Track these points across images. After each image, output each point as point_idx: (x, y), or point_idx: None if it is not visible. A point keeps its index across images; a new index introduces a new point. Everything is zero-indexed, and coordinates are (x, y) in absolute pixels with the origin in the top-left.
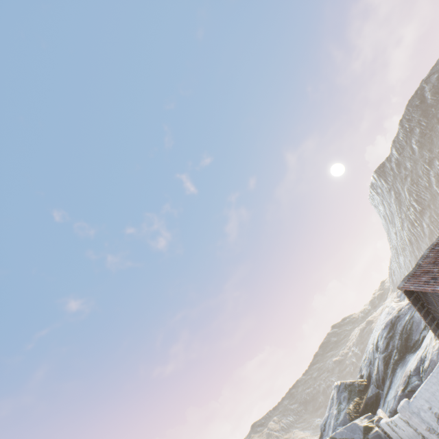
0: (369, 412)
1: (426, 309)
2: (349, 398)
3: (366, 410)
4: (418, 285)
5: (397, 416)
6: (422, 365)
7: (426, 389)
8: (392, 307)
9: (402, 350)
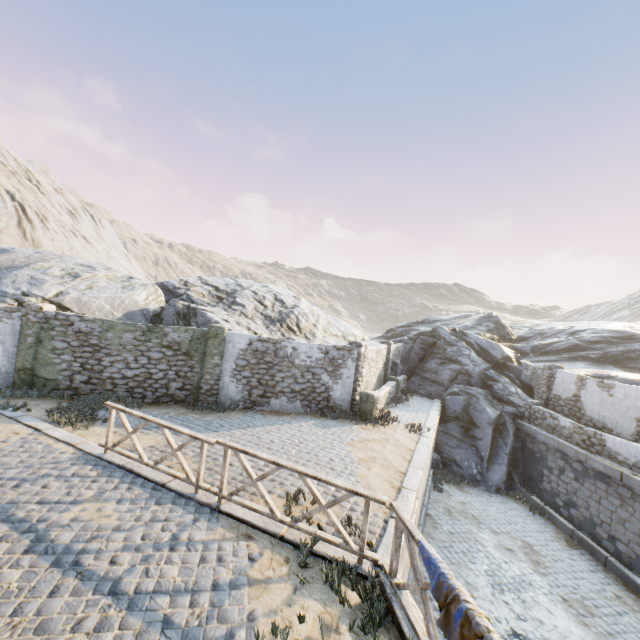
0: None
1: None
2: (490, 331)
3: None
4: None
5: None
6: None
7: None
8: None
9: (609, 359)
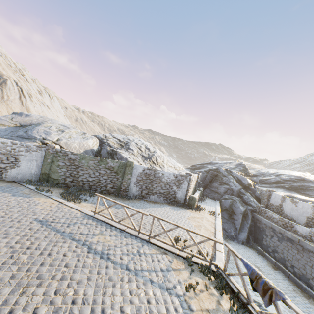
0: None
1: None
2: (241, 171)
3: None
4: None
5: (311, 204)
6: None
7: None
8: (311, 176)
9: (293, 188)
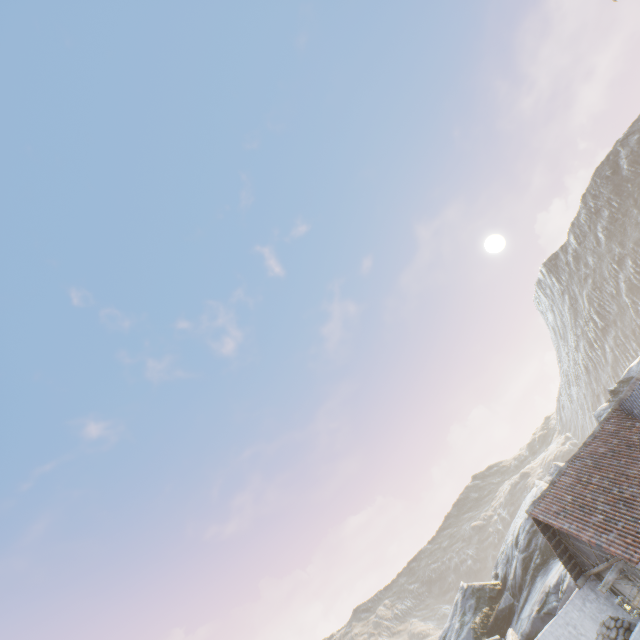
0: (499, 629)
1: (558, 538)
2: (476, 608)
3: (496, 626)
4: (546, 516)
5: None
6: (561, 584)
7: (550, 632)
8: (541, 489)
9: (547, 552)
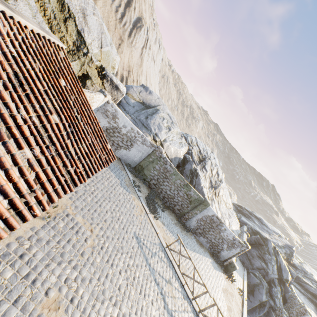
0: None
1: None
2: (285, 253)
3: None
4: None
5: None
6: None
7: None
8: None
9: None
